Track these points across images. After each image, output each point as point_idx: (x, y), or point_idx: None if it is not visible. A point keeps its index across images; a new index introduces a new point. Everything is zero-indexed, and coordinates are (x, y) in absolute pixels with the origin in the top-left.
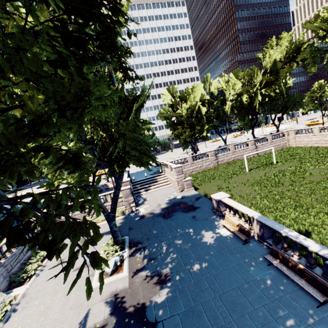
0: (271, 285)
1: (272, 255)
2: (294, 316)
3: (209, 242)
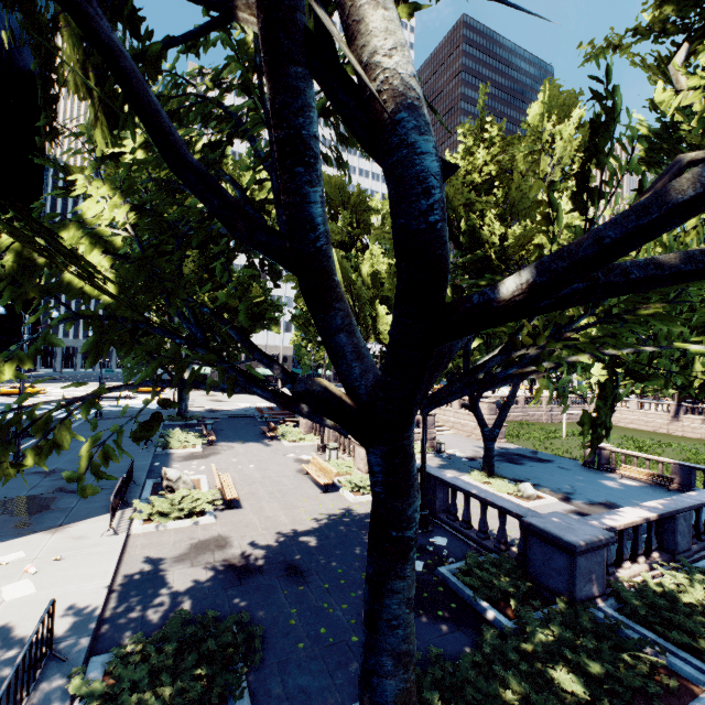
0: None
1: None
2: None
3: (621, 487)
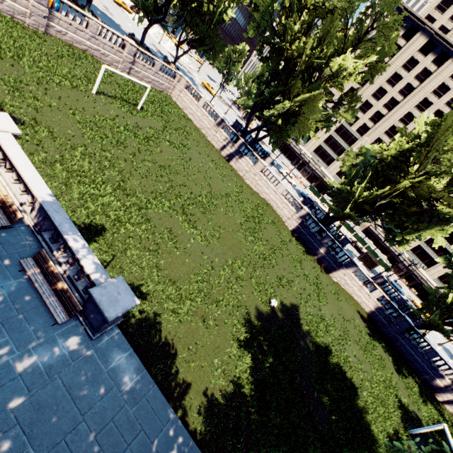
0: (5, 302)
1: (36, 260)
2: (14, 343)
3: None
